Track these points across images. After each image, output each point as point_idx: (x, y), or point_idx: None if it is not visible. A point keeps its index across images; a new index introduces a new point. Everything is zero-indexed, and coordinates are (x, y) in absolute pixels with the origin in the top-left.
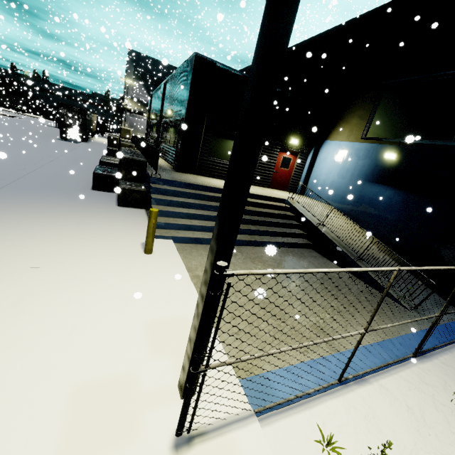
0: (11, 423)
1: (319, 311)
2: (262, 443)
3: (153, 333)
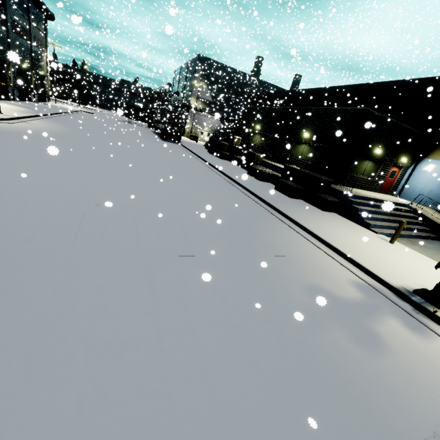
0: None
1: None
2: None
3: None
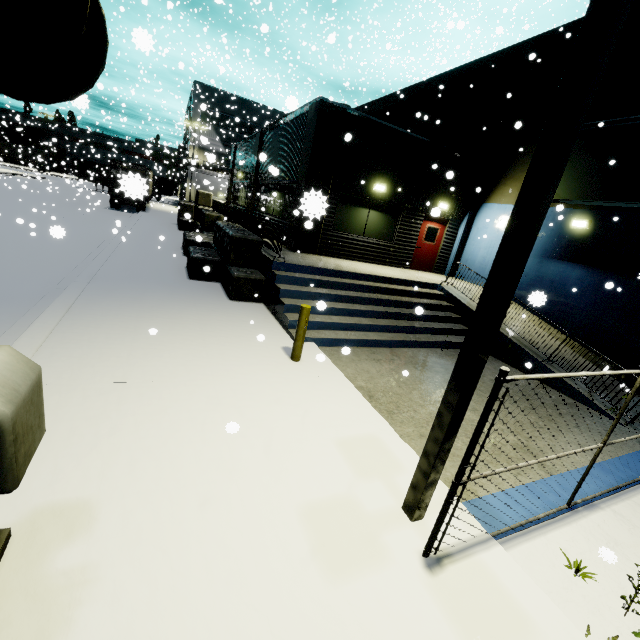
0: (261, 542)
1: (516, 427)
2: (512, 565)
3: (348, 453)
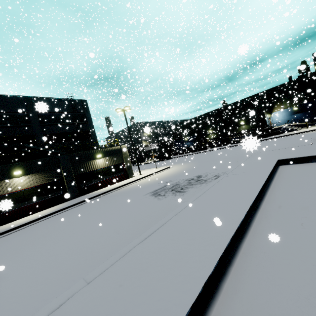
0: None
1: None
2: None
3: None
